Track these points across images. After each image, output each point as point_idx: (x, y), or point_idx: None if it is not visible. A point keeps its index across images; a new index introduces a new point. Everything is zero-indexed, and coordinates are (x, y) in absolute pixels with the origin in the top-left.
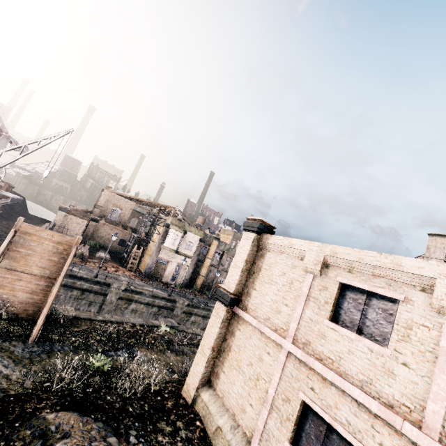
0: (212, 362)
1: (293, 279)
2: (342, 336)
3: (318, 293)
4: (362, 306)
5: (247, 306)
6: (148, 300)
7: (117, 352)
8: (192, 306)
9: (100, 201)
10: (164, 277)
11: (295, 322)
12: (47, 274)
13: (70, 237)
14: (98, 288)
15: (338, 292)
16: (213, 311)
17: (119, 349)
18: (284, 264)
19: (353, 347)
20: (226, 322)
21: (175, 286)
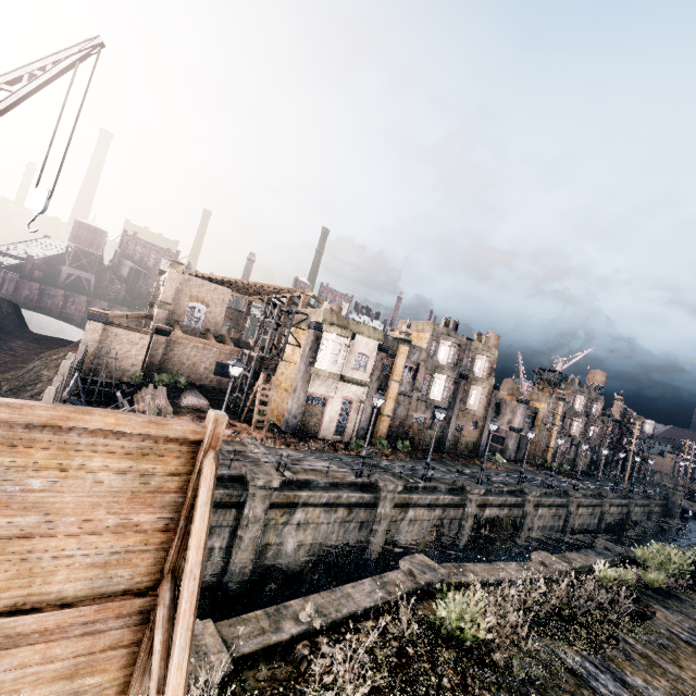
0: None
1: None
2: None
3: None
4: None
5: None
6: (326, 496)
7: None
8: (404, 488)
9: (165, 292)
10: (321, 429)
11: None
12: (119, 585)
13: (122, 372)
14: (222, 493)
15: None
16: None
17: None
18: None
19: None
20: None
21: (346, 445)
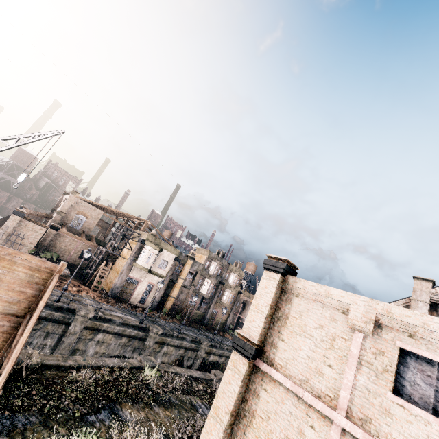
0: (229, 431)
1: (334, 334)
2: (415, 417)
3: (372, 357)
4: (433, 380)
5: (273, 361)
6: (118, 329)
7: (98, 415)
8: (165, 334)
9: (63, 206)
10: (132, 298)
11: (346, 390)
12: (12, 311)
13: (22, 246)
14: (60, 315)
15: (398, 358)
16: (229, 363)
17: (100, 410)
18: (320, 315)
19: (433, 433)
20: (247, 378)
21: (143, 309)
